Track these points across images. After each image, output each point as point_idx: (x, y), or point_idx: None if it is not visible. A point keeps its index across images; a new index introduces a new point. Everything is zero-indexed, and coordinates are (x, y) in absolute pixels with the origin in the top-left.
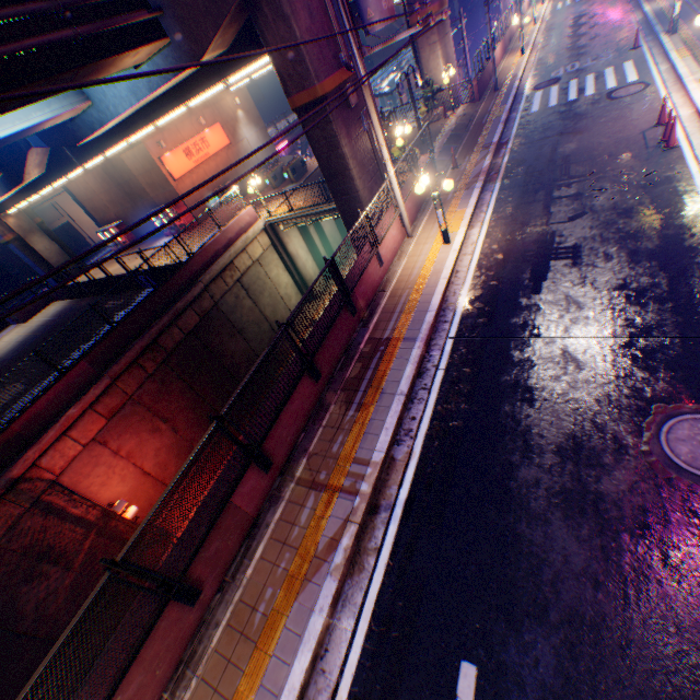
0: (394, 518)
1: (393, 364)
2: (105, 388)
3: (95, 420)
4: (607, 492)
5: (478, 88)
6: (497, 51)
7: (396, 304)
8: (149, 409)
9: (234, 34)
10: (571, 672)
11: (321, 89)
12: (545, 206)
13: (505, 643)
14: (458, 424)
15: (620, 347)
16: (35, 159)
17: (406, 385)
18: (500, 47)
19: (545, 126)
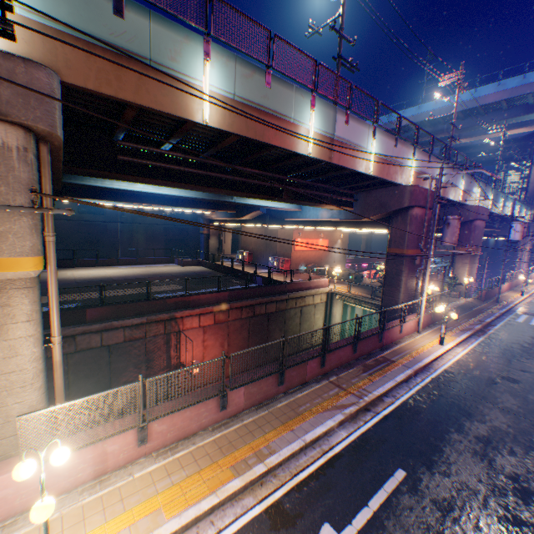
0: (377, 416)
1: (393, 369)
2: (225, 308)
3: (211, 318)
4: (498, 460)
5: (484, 294)
6: (503, 285)
7: (402, 351)
8: (228, 332)
9: (378, 218)
10: (454, 494)
11: (405, 251)
12: (508, 358)
13: (423, 473)
14: (423, 405)
15: (529, 423)
16: (254, 214)
17: (399, 379)
18: (506, 284)
19: (522, 329)
